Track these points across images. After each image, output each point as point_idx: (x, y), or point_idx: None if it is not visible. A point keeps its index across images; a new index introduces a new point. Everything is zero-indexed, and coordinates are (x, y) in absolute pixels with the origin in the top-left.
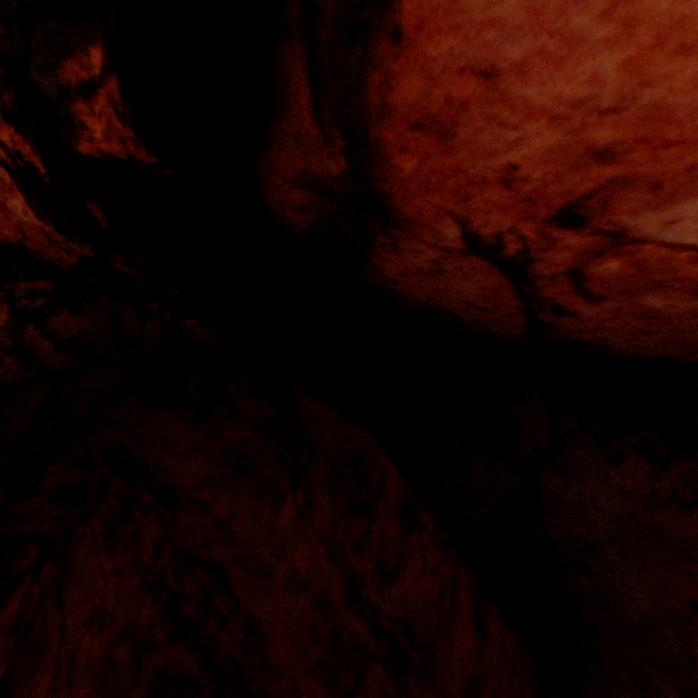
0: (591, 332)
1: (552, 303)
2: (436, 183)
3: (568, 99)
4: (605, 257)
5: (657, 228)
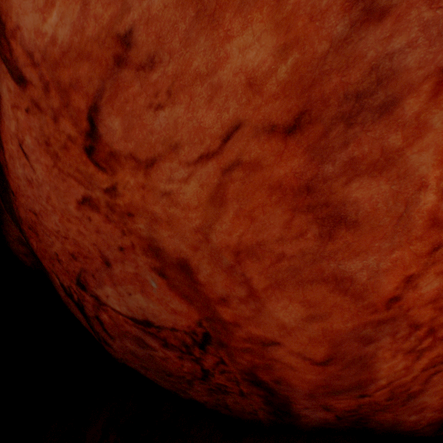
0: (127, 361)
1: (102, 335)
2: (44, 254)
3: (56, 229)
4: (102, 310)
5: (106, 298)
